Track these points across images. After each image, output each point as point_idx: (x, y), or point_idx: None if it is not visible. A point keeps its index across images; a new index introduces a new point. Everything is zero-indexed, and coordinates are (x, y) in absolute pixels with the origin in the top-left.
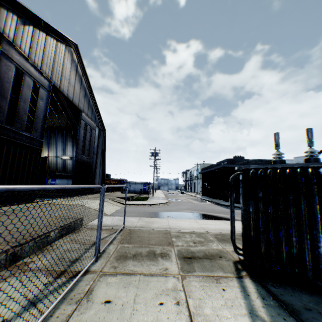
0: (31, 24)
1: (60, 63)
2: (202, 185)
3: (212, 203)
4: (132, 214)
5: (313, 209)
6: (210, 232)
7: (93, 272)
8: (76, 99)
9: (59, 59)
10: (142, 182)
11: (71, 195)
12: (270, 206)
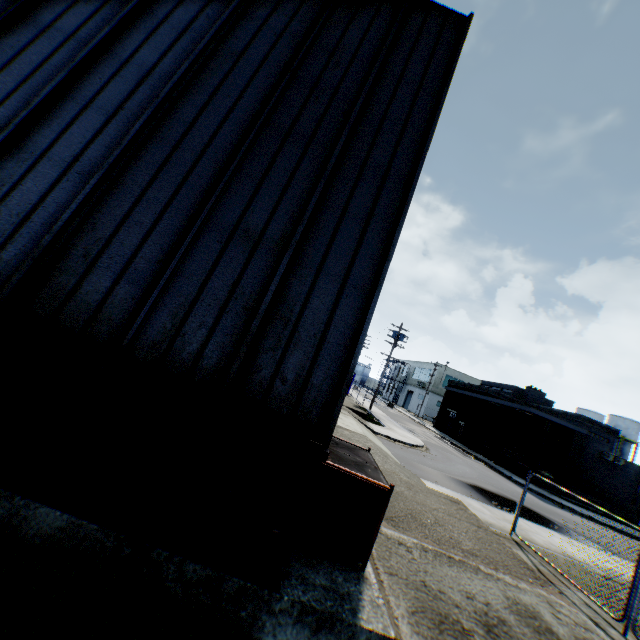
0: None
1: None
2: (441, 411)
3: (487, 467)
4: (433, 477)
5: None
6: None
7: None
8: None
9: None
10: None
11: None
12: None
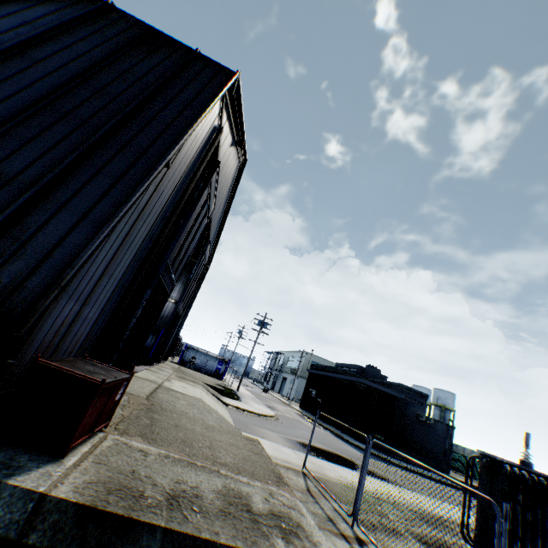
0: (234, 144)
1: (226, 182)
2: (305, 391)
3: (332, 433)
4: (263, 434)
5: None
6: (401, 503)
7: (369, 542)
8: (213, 225)
9: (228, 178)
10: (218, 356)
11: (148, 363)
12: (527, 512)
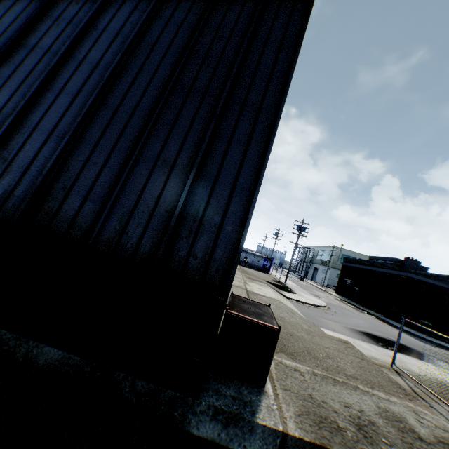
0: None
1: None
2: (340, 280)
3: (377, 319)
4: (332, 327)
5: None
6: None
7: None
8: None
9: None
10: (263, 255)
11: None
12: None
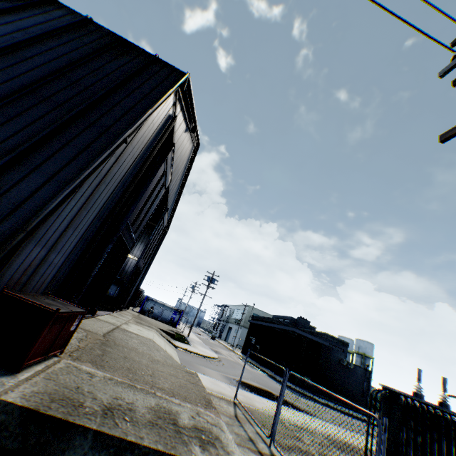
0: (188, 130)
1: (182, 161)
2: (246, 339)
3: (267, 375)
4: (204, 371)
5: (450, 450)
6: (318, 431)
7: None
8: (170, 195)
9: (183, 158)
10: (173, 307)
11: (111, 310)
12: (418, 436)
